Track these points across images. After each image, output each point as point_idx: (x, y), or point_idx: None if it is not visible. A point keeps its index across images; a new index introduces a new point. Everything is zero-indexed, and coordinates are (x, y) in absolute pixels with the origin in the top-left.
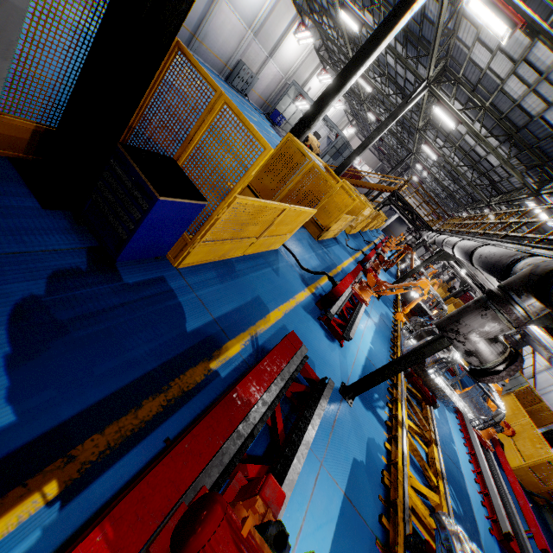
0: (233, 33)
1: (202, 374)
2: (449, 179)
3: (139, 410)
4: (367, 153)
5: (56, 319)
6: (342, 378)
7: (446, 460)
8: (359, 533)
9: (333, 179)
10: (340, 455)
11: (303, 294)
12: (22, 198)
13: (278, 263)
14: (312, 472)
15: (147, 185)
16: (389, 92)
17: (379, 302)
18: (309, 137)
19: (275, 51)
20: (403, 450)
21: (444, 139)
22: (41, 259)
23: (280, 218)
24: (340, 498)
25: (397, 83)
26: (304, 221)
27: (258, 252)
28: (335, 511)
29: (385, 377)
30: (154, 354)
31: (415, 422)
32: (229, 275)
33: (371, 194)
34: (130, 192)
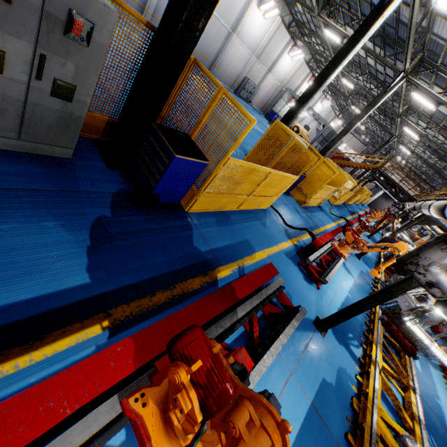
0: (241, 58)
1: (199, 284)
2: (434, 157)
3: (153, 297)
4: (353, 140)
5: (108, 232)
6: (317, 313)
7: (426, 411)
8: (323, 439)
9: (316, 156)
10: (310, 372)
11: (286, 244)
12: (97, 161)
13: (266, 218)
14: (282, 376)
15: (168, 148)
16: (370, 87)
17: (360, 262)
18: (300, 129)
19: (273, 67)
20: (374, 384)
21: (426, 121)
22: (103, 196)
23: (266, 180)
24: (306, 405)
25: (377, 79)
26: (288, 186)
27: (250, 209)
28: (301, 413)
29: (355, 312)
30: (166, 264)
31: (391, 368)
32: (225, 222)
33: (357, 174)
34: (158, 154)
